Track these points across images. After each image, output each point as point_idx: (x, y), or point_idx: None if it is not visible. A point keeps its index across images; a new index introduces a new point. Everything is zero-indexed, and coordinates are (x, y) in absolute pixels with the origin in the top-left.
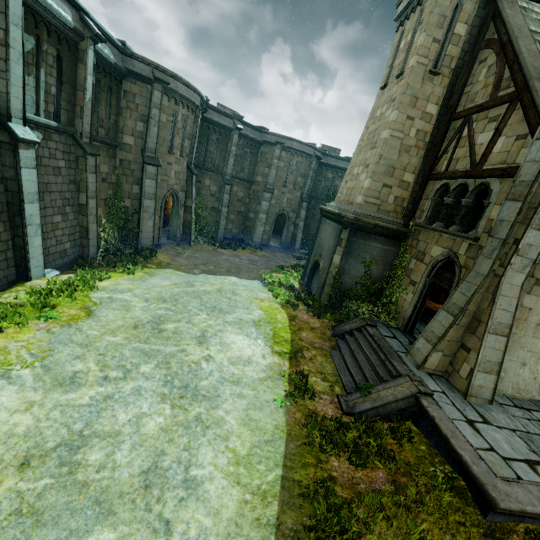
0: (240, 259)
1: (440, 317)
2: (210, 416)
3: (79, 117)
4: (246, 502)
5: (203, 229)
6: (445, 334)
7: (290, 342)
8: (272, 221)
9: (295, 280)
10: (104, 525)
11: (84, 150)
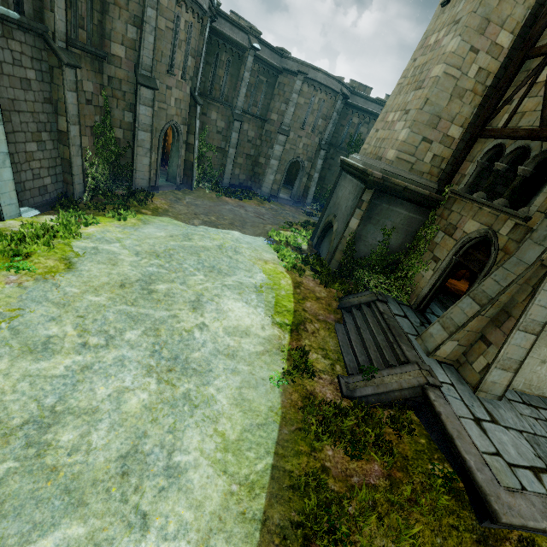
0: (245, 211)
1: (464, 304)
2: (200, 394)
3: (49, 9)
4: (232, 494)
5: (207, 173)
6: (466, 324)
7: (293, 312)
8: (284, 169)
9: (304, 240)
10: (73, 517)
11: (59, 58)
